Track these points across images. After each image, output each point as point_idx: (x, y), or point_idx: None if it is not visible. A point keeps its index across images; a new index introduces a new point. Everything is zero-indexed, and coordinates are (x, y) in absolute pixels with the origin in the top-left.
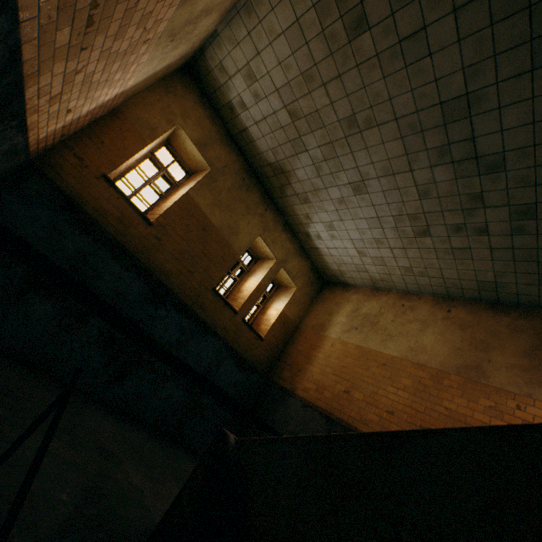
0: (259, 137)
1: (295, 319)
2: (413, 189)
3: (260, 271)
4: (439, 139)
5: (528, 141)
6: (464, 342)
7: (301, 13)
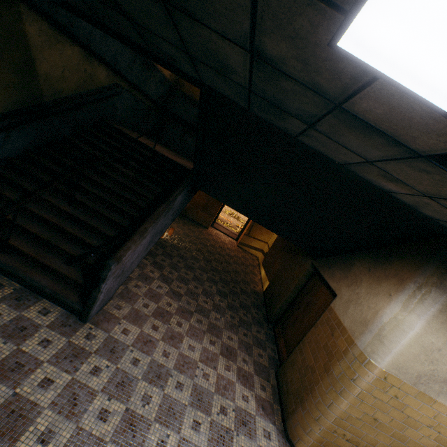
0: None
1: None
2: None
3: None
4: None
5: None
6: None
7: None
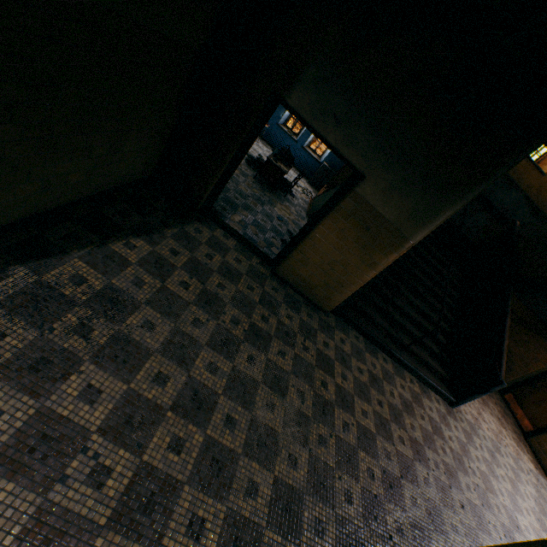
0: None
1: None
2: None
3: None
4: None
5: None
6: None
7: None
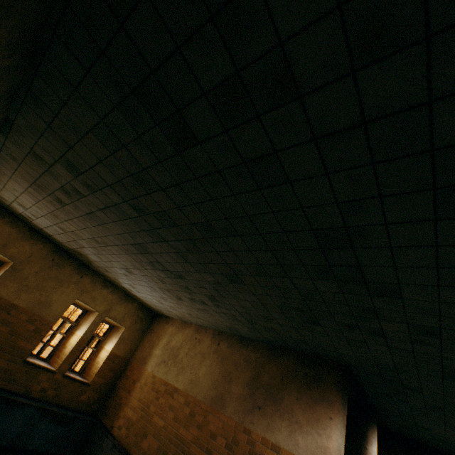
0: (53, 234)
1: (127, 354)
2: (155, 277)
3: (85, 324)
4: (145, 258)
5: (183, 269)
6: (220, 374)
7: (26, 187)
